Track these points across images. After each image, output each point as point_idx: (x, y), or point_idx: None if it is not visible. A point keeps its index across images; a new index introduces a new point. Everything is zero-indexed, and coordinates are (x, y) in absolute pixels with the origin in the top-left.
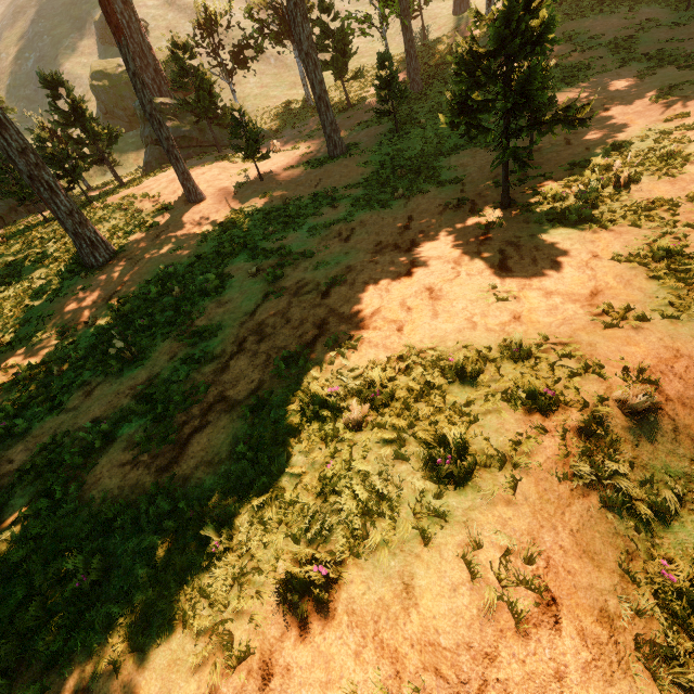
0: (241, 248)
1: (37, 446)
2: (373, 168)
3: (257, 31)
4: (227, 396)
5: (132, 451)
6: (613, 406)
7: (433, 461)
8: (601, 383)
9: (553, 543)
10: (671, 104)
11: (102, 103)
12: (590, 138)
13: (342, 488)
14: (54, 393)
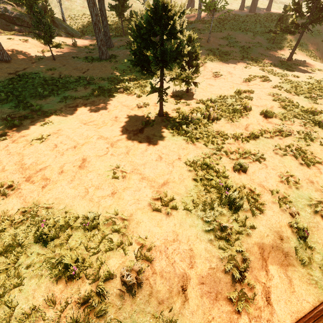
0: (13, 98)
1: None
2: (119, 72)
3: None
4: None
5: None
6: (118, 277)
7: None
8: (121, 257)
9: None
10: (250, 84)
11: None
12: (215, 89)
13: None
14: None
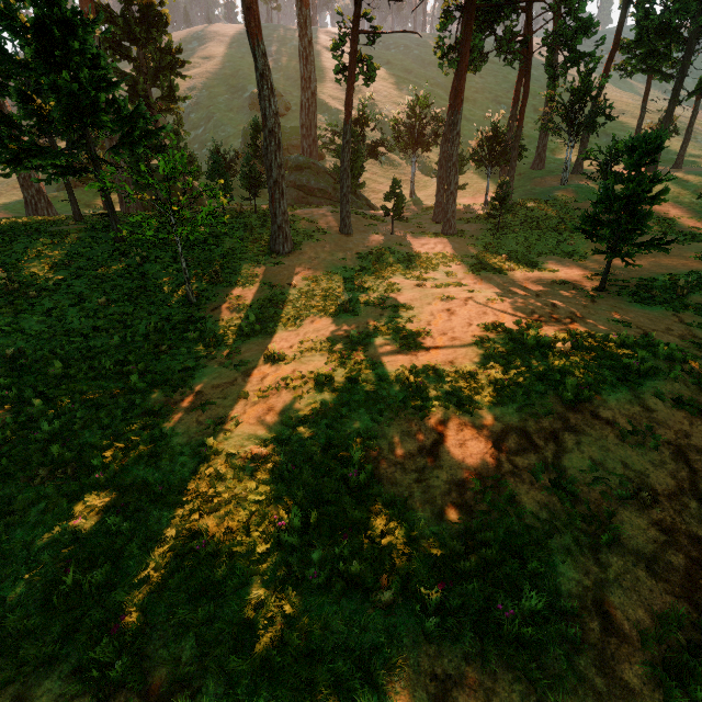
0: (396, 270)
1: (299, 339)
2: (479, 249)
3: (394, 138)
4: (450, 335)
5: (393, 349)
6: None
7: (622, 368)
8: None
9: (699, 399)
10: None
11: (247, 148)
12: (650, 269)
13: (573, 369)
14: (286, 317)
